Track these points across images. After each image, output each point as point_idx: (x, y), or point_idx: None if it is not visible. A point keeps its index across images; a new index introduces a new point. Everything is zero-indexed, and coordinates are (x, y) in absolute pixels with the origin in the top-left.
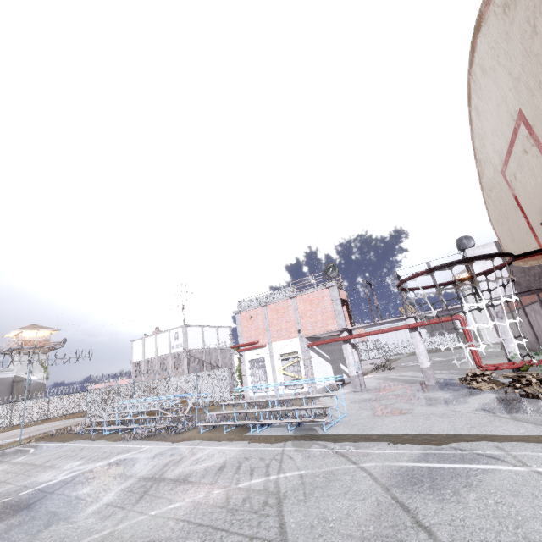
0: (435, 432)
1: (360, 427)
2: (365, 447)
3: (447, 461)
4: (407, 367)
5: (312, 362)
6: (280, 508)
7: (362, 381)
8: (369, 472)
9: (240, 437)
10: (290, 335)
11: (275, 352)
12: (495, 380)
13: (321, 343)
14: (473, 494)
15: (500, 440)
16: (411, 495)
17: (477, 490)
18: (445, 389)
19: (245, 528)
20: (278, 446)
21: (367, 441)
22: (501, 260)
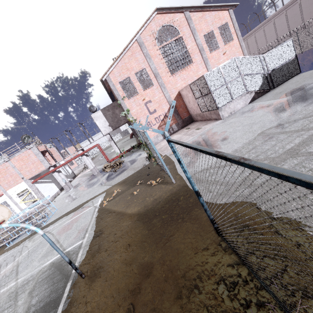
0: (82, 203)
1: (59, 214)
2: (57, 223)
3: (77, 214)
4: (96, 163)
5: (39, 189)
6: (18, 268)
7: (70, 185)
8: (53, 233)
9: (2, 252)
10: (17, 182)
11: (12, 195)
12: (112, 166)
13: (39, 178)
14: (76, 224)
15: (95, 197)
16: (60, 234)
17: (77, 222)
18: (99, 175)
19: (3, 284)
20: (21, 245)
21: (59, 220)
22: (105, 117)
